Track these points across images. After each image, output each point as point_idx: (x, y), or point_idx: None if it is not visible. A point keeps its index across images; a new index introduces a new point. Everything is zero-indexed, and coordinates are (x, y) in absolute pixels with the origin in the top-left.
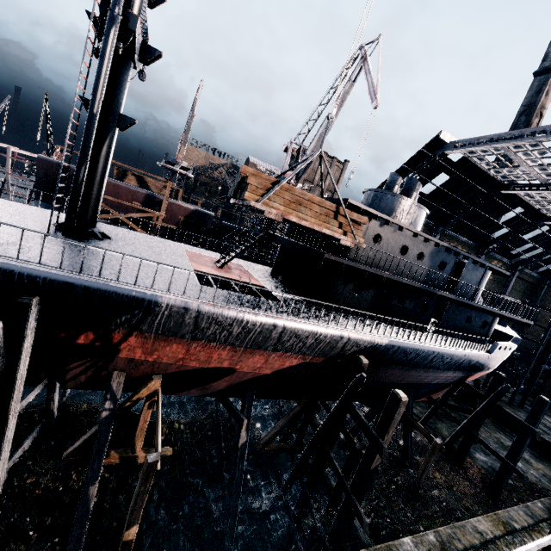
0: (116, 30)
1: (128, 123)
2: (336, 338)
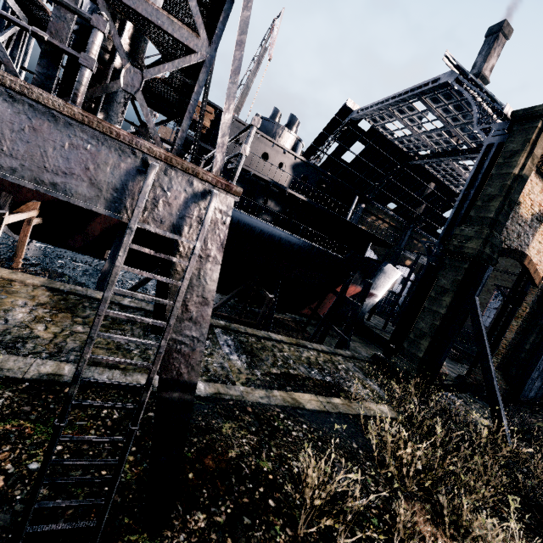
0: None
1: None
2: None
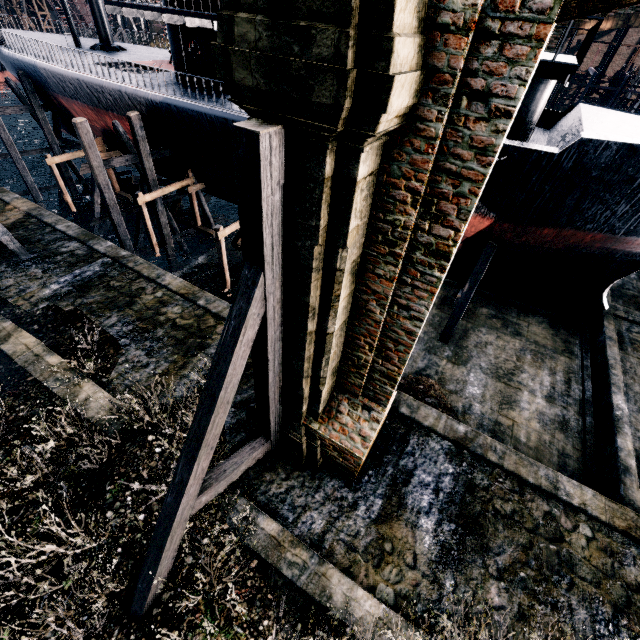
0: None
1: None
2: (119, 93)
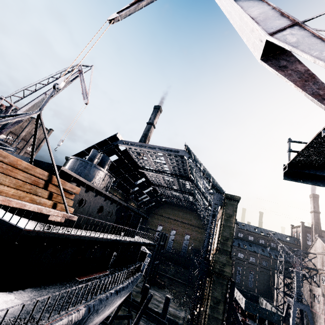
0: None
1: None
2: None
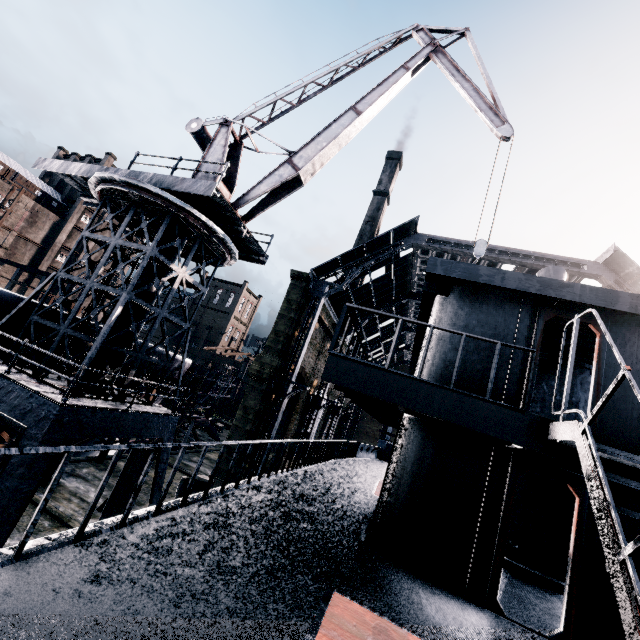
0: None
1: None
2: None
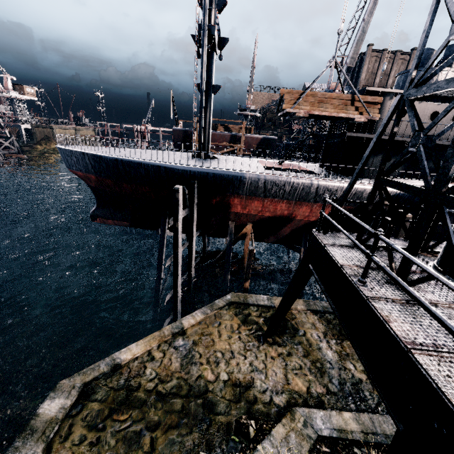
0: (206, 39)
1: (217, 89)
2: (360, 190)
